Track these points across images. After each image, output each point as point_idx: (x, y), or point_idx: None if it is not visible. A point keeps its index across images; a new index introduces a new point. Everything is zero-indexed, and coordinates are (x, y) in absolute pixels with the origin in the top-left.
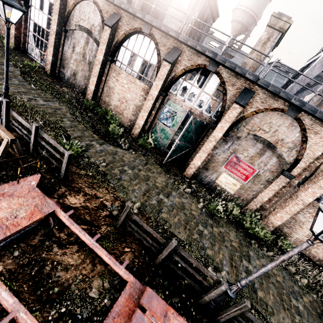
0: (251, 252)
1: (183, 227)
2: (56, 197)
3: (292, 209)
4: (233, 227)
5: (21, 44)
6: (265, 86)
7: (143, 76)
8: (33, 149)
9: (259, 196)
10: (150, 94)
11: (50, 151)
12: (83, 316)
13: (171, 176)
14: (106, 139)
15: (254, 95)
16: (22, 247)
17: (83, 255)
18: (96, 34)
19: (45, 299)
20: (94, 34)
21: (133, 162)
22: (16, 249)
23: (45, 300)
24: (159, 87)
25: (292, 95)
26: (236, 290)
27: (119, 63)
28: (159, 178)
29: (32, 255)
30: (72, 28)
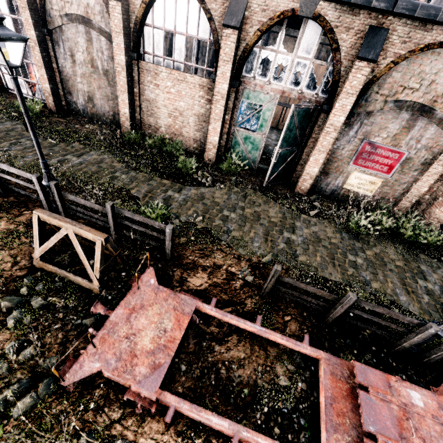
0: (422, 266)
1: (331, 265)
2: (177, 284)
3: None
4: (387, 241)
5: None
6: (409, 12)
7: (194, 66)
8: (116, 234)
9: (414, 188)
10: (217, 91)
11: (132, 227)
12: (288, 409)
13: (283, 201)
14: (180, 181)
15: (388, 34)
16: (184, 358)
17: (248, 343)
18: (97, 20)
19: (241, 404)
20: (95, 22)
21: (229, 200)
22: (180, 363)
23: (243, 405)
24: (227, 76)
25: None
26: None
27: (150, 57)
28: (270, 211)
29: (199, 363)
30: (58, 24)
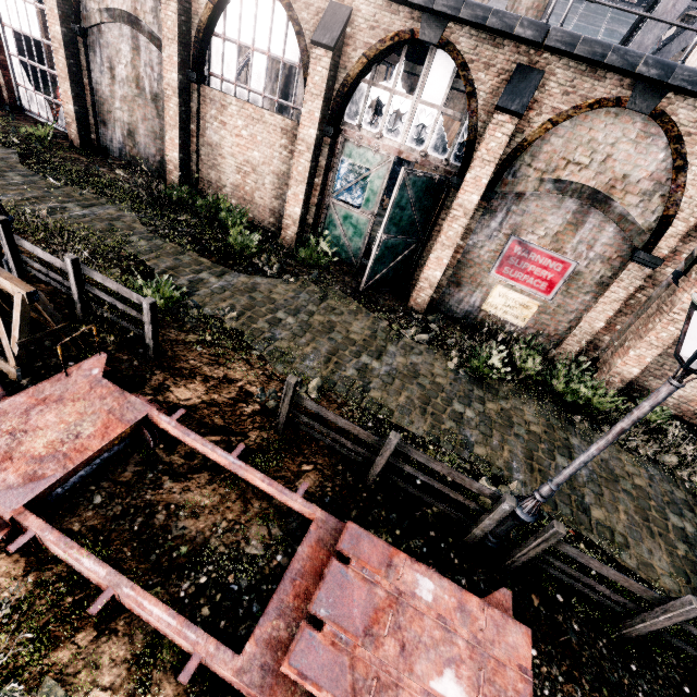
0: (573, 439)
1: (420, 411)
2: (150, 392)
3: (663, 334)
4: (531, 396)
5: (4, 91)
6: (565, 46)
7: (276, 100)
8: (83, 308)
9: (584, 321)
10: (301, 139)
11: (119, 308)
12: (242, 586)
13: (382, 315)
14: (229, 263)
15: (543, 78)
16: (107, 488)
17: (222, 488)
18: (149, 20)
19: (166, 566)
20: (145, 23)
21: (295, 299)
22: (97, 493)
23: (168, 567)
24: (316, 117)
25: (638, 53)
26: (533, 508)
27: (217, 82)
28: (355, 324)
29: (127, 498)
30: (96, 21)
